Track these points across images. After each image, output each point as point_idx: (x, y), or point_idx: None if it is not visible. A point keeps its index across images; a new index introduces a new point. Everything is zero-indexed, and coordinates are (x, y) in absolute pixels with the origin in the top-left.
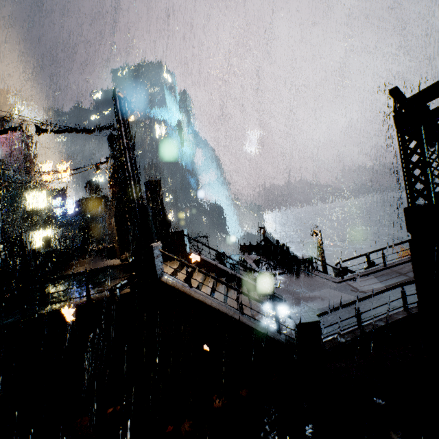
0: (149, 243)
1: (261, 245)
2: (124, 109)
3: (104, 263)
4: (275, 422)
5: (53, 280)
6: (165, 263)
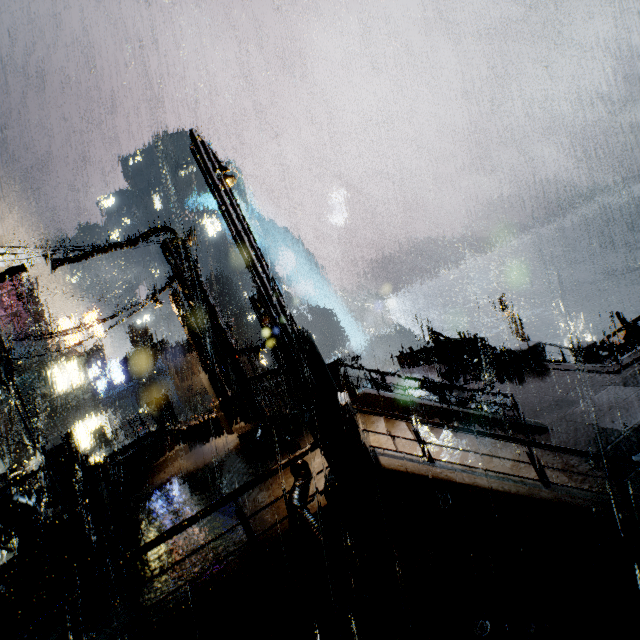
0: (337, 400)
1: (431, 348)
2: (216, 164)
3: (210, 448)
4: None
5: (180, 531)
6: None
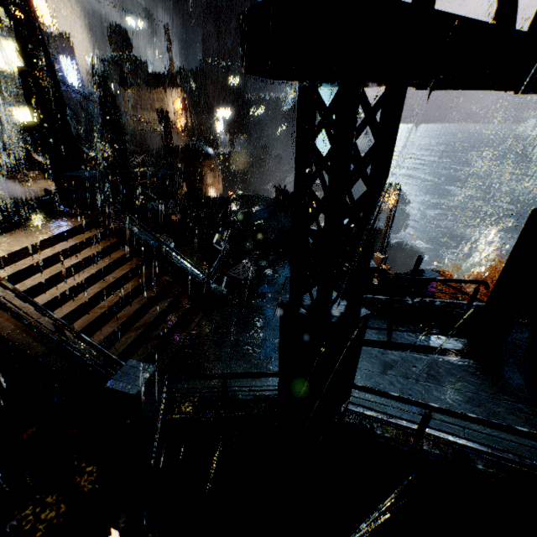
0: None
1: None
2: None
3: (45, 186)
4: (6, 491)
5: None
6: (57, 222)
